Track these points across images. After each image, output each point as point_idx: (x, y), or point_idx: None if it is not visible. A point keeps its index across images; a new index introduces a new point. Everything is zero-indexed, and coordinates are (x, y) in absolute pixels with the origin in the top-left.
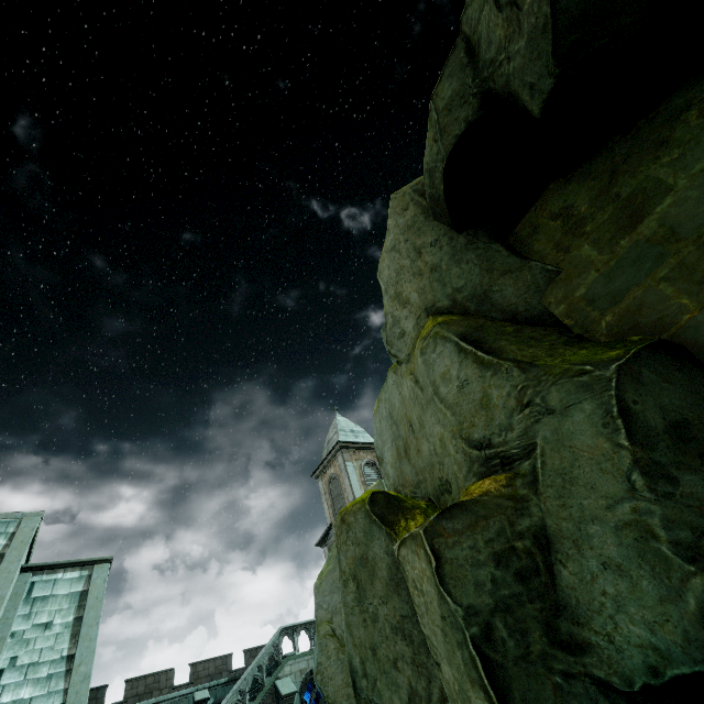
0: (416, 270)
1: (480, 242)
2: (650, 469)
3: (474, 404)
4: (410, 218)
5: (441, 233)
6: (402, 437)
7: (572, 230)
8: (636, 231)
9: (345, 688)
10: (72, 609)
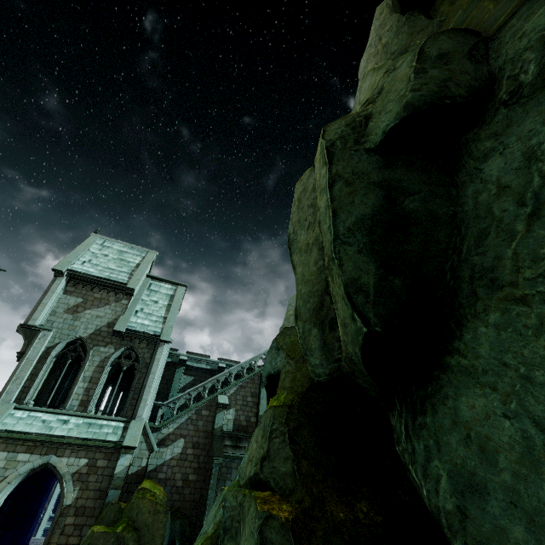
0: (376, 52)
1: (412, 17)
2: (419, 71)
3: (369, 90)
4: (382, 18)
5: (395, 20)
6: None
7: None
8: None
9: None
10: (167, 300)
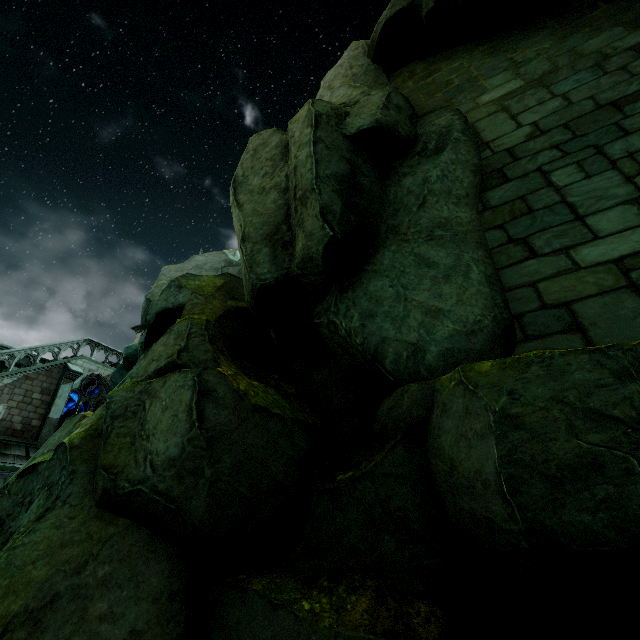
0: (346, 75)
1: (379, 70)
2: (386, 106)
3: (345, 97)
4: (357, 53)
5: (366, 62)
6: None
7: (411, 77)
8: (426, 80)
9: None
10: None
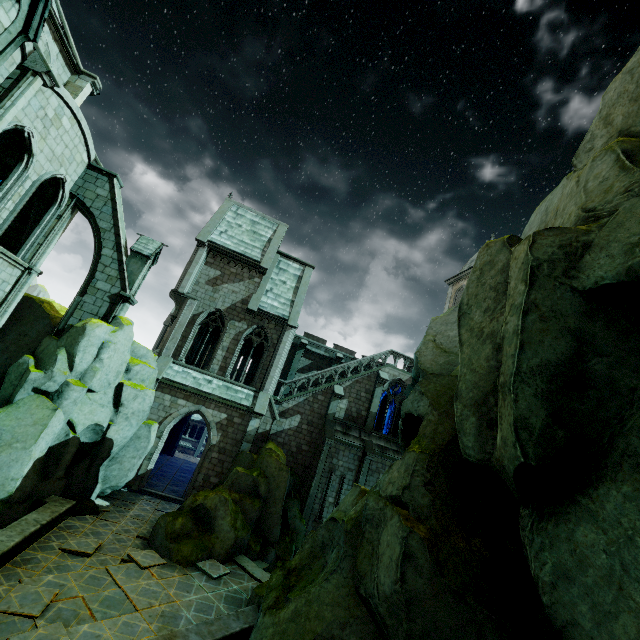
0: (635, 96)
1: None
2: None
3: (601, 191)
4: None
5: None
6: (546, 222)
7: None
8: None
9: (431, 361)
10: (294, 281)
